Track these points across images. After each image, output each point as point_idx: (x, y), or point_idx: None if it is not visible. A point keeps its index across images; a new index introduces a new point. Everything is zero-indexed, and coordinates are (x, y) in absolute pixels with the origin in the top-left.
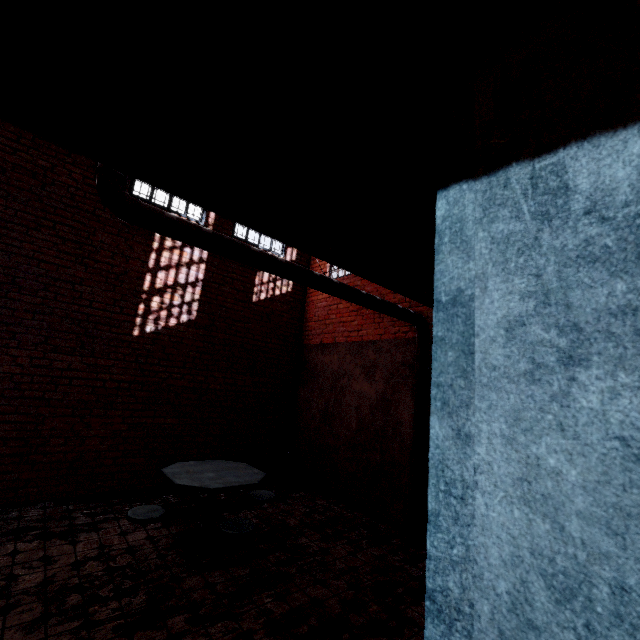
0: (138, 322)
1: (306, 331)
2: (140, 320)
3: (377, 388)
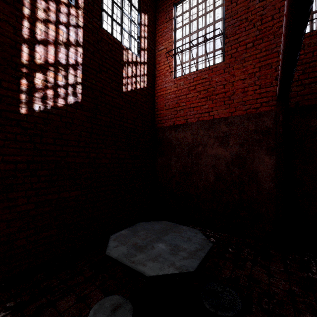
0: (23, 99)
1: (158, 117)
2: (25, 97)
3: (232, 151)
